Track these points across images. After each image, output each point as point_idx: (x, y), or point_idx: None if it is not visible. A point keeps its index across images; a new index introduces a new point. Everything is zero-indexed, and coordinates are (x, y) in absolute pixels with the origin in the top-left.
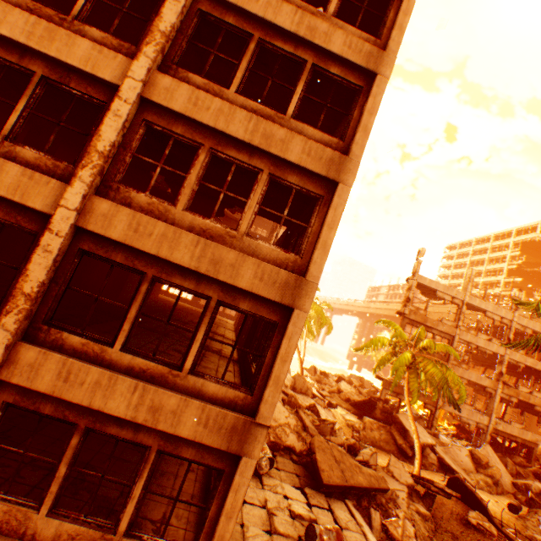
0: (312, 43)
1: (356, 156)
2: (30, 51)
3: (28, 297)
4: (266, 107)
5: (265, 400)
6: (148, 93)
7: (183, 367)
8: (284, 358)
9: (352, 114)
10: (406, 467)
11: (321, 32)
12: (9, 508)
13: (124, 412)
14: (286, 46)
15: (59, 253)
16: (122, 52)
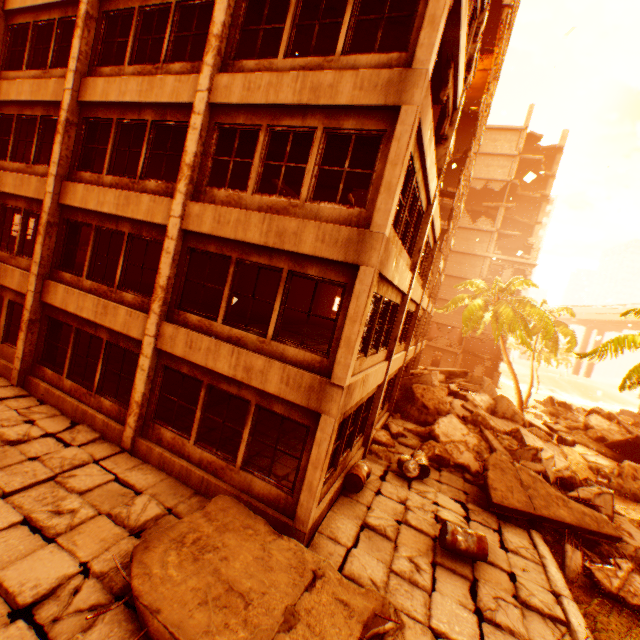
0: None
1: (421, 63)
2: (143, 107)
3: (163, 288)
4: (315, 58)
5: (338, 361)
6: (213, 98)
7: (267, 334)
8: (353, 319)
9: (417, 11)
10: None
11: None
12: (174, 436)
13: (228, 371)
14: None
15: (175, 253)
16: (195, 73)
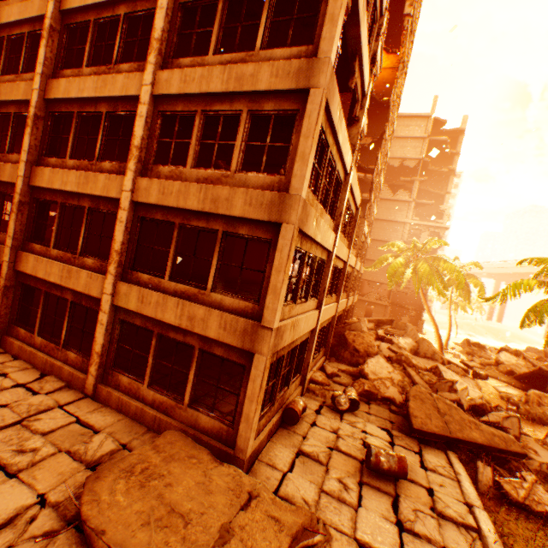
0: None
1: (325, 53)
2: (99, 101)
3: (117, 252)
4: (239, 54)
5: (267, 307)
6: (156, 91)
7: (207, 287)
8: (278, 269)
9: (320, 12)
10: None
11: None
12: (130, 381)
13: (174, 321)
14: None
15: (127, 221)
16: (141, 71)
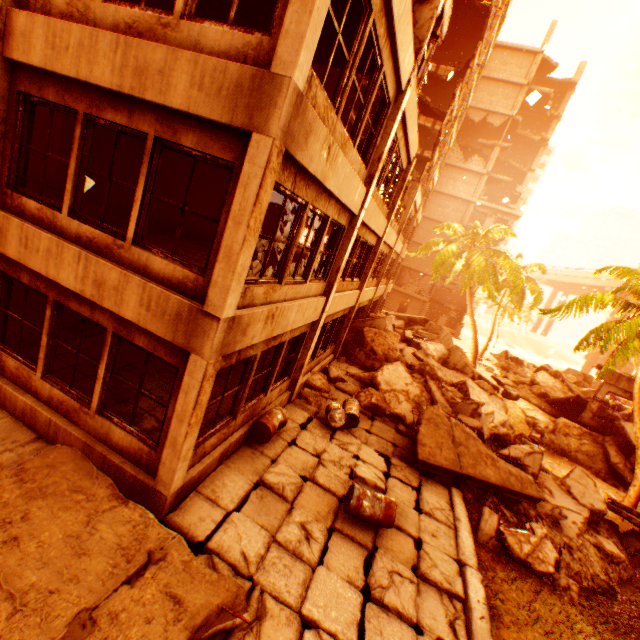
0: None
1: None
2: None
3: None
4: None
5: (215, 282)
6: None
7: (127, 236)
8: (238, 220)
9: None
10: (613, 493)
11: None
12: (19, 366)
13: (74, 285)
14: None
15: None
16: None
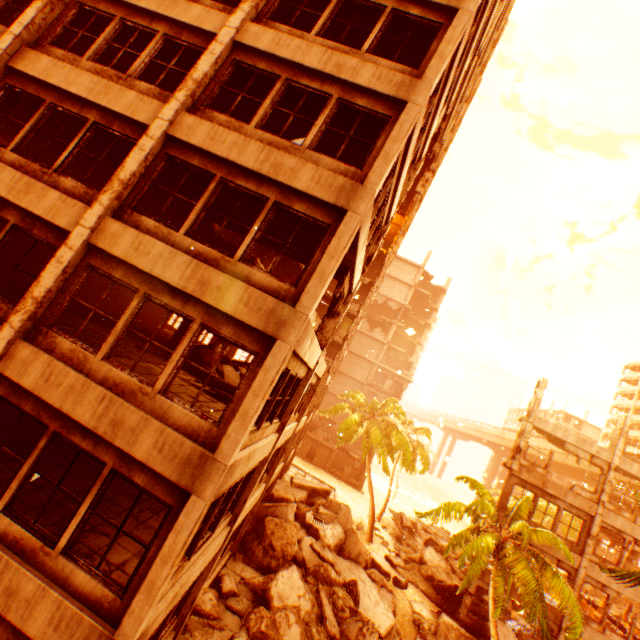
0: (275, 180)
1: (304, 307)
2: (11, 203)
3: None
4: (216, 249)
5: (132, 610)
6: (95, 238)
7: (58, 544)
8: (166, 558)
9: (314, 255)
10: None
11: (288, 168)
12: None
13: None
14: (249, 184)
15: None
16: (87, 199)
